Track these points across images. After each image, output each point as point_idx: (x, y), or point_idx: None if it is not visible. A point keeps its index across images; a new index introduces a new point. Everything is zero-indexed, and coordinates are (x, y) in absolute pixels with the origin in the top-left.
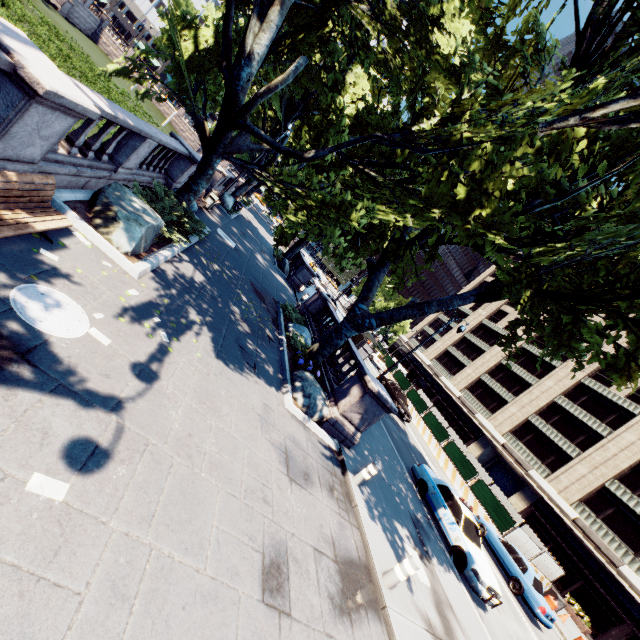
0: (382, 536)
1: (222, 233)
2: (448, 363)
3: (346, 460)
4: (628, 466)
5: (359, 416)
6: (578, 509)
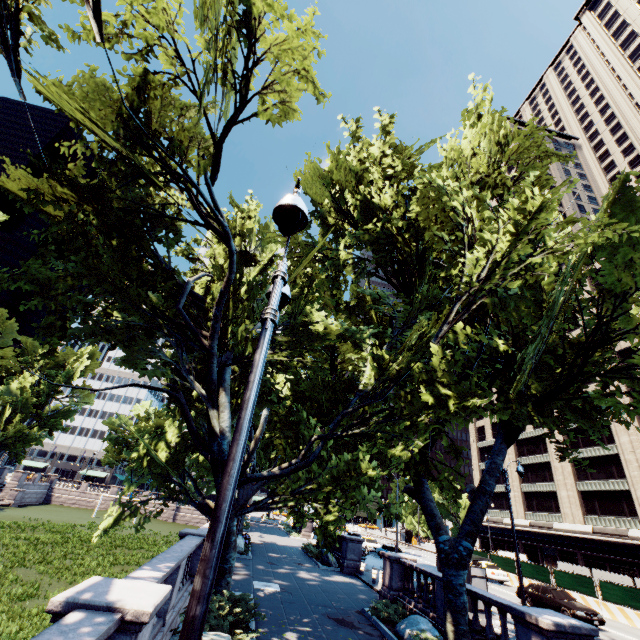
0: None
1: (260, 584)
2: (540, 504)
3: None
4: None
5: None
6: None
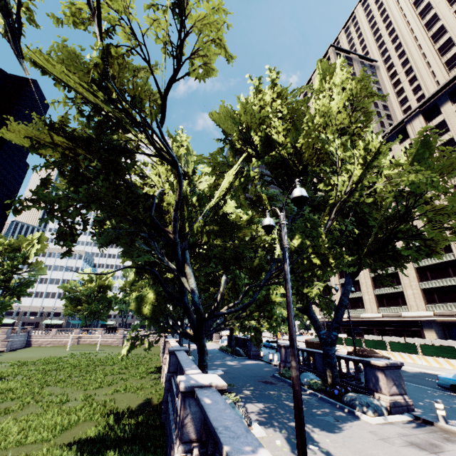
0: None
1: (211, 372)
2: (353, 304)
3: (424, 417)
4: None
5: (395, 386)
6: None
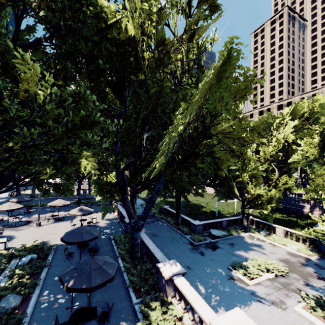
0: None
1: None
2: None
3: None
4: None
5: None
6: None
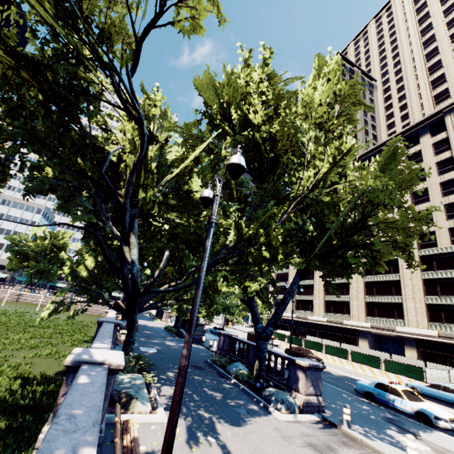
0: (387, 444)
1: (144, 349)
2: (303, 306)
3: (331, 420)
4: (422, 285)
5: (313, 387)
6: (433, 327)
